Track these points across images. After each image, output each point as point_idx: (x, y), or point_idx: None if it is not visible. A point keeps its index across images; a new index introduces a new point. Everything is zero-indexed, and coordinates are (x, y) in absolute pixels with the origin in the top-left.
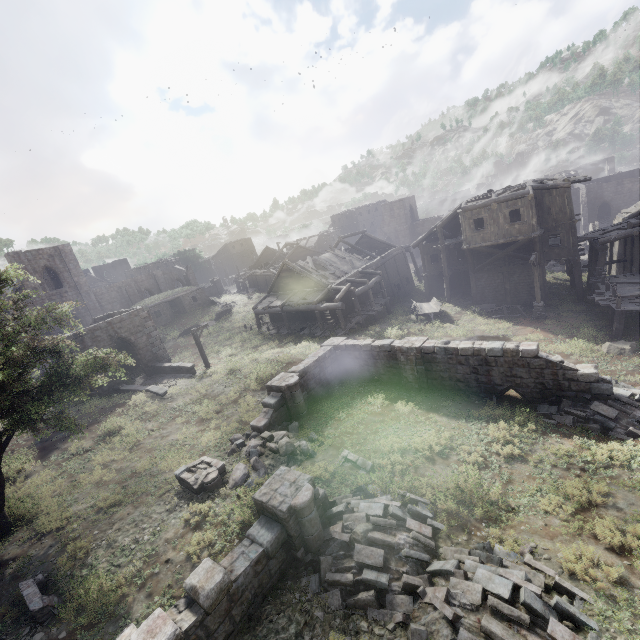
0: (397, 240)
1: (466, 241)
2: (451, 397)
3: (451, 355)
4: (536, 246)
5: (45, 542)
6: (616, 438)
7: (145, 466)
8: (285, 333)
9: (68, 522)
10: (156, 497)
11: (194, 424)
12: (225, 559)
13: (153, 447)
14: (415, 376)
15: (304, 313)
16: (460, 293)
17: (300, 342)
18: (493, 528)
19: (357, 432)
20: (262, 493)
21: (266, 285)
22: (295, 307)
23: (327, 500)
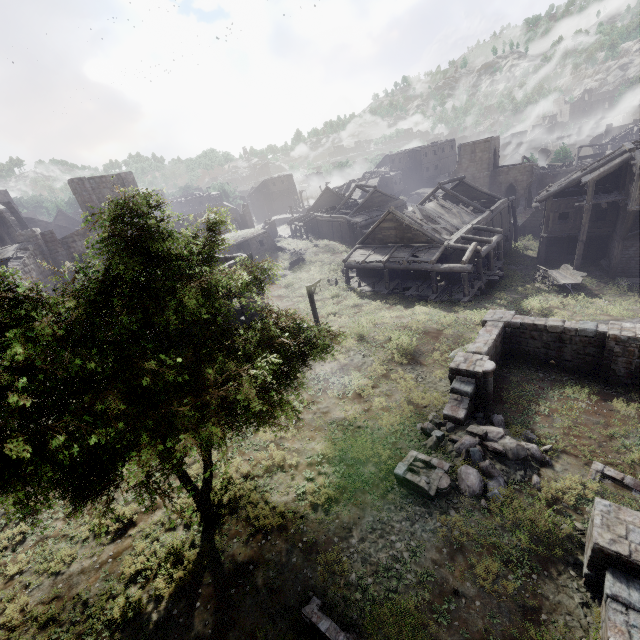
0: None
1: (637, 201)
2: None
3: None
4: None
5: (276, 544)
6: None
7: (330, 451)
8: (385, 292)
9: (285, 518)
10: (378, 497)
11: (351, 400)
12: (612, 632)
13: (320, 425)
14: (630, 370)
15: (404, 271)
16: (581, 260)
17: (409, 305)
18: None
19: (584, 436)
20: (608, 539)
21: (332, 232)
22: (403, 265)
23: None
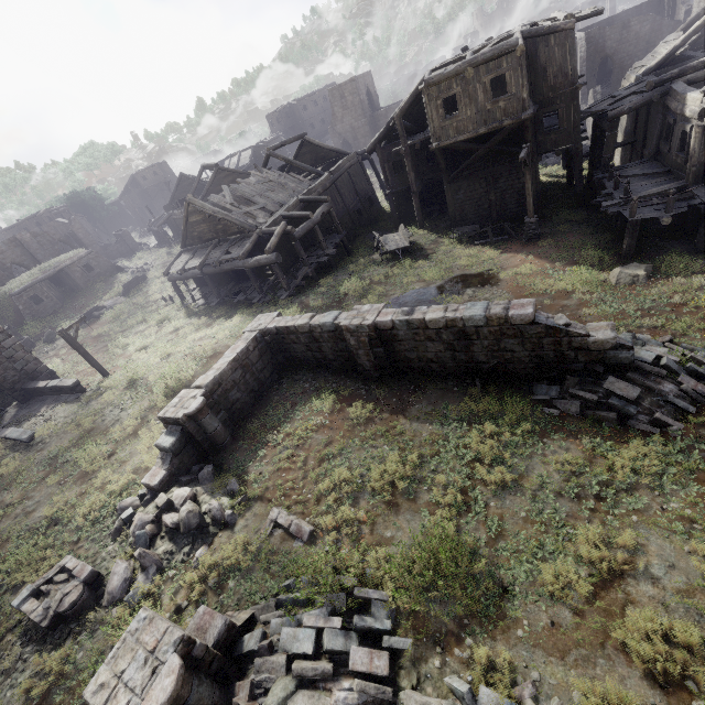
0: (356, 142)
1: (435, 136)
2: (423, 385)
3: (417, 330)
4: (528, 133)
5: None
6: (638, 430)
7: None
8: (214, 303)
9: None
10: None
11: (74, 483)
12: None
13: (9, 536)
14: (373, 363)
15: (236, 271)
16: (436, 212)
17: (234, 315)
18: (477, 648)
19: (296, 467)
20: (97, 686)
21: None
22: (217, 266)
23: (234, 629)
